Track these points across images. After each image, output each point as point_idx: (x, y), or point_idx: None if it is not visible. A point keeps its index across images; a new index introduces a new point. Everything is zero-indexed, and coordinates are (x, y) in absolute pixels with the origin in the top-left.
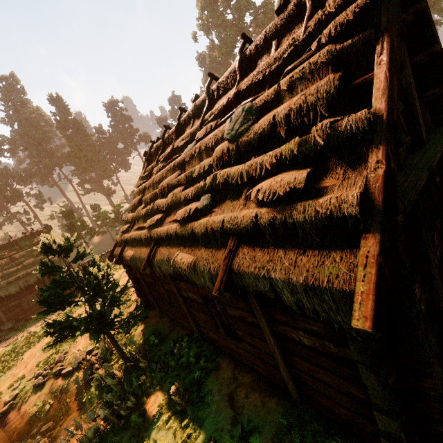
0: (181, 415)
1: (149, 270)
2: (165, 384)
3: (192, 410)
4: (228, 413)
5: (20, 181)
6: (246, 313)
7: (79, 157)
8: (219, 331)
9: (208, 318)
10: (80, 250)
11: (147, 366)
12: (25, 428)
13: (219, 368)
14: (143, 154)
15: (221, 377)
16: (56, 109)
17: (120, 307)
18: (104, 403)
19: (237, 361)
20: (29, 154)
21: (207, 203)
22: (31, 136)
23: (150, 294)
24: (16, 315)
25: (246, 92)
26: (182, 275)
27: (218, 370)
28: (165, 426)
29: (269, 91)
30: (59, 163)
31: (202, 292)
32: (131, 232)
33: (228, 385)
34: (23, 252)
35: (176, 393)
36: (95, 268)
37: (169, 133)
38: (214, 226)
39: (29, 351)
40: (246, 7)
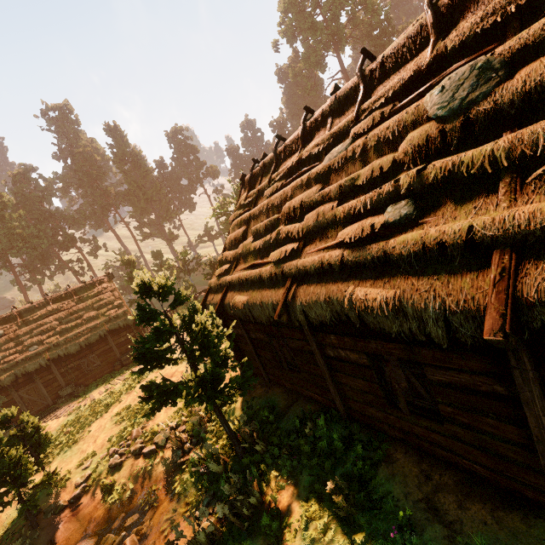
0: (346, 525)
1: (286, 318)
2: (301, 477)
3: (367, 519)
4: (437, 530)
5: (73, 224)
6: (480, 377)
7: (138, 196)
8: (399, 405)
9: (372, 386)
10: (180, 292)
11: (265, 450)
12: (104, 519)
13: (392, 460)
14: (240, 178)
15: (400, 473)
16: (113, 140)
17: (234, 369)
18: (209, 496)
19: (420, 452)
20: (83, 193)
21: (409, 211)
22: (86, 171)
23: (256, 355)
24: (76, 379)
25: (454, 53)
26: (353, 321)
27: (391, 463)
28: (323, 538)
29: (532, 28)
30: (116, 202)
31: (376, 348)
32: (235, 274)
33: (418, 487)
34: (82, 304)
35: (336, 492)
36: (202, 316)
37: (286, 143)
38: (447, 239)
39: (96, 423)
40: (342, 4)
